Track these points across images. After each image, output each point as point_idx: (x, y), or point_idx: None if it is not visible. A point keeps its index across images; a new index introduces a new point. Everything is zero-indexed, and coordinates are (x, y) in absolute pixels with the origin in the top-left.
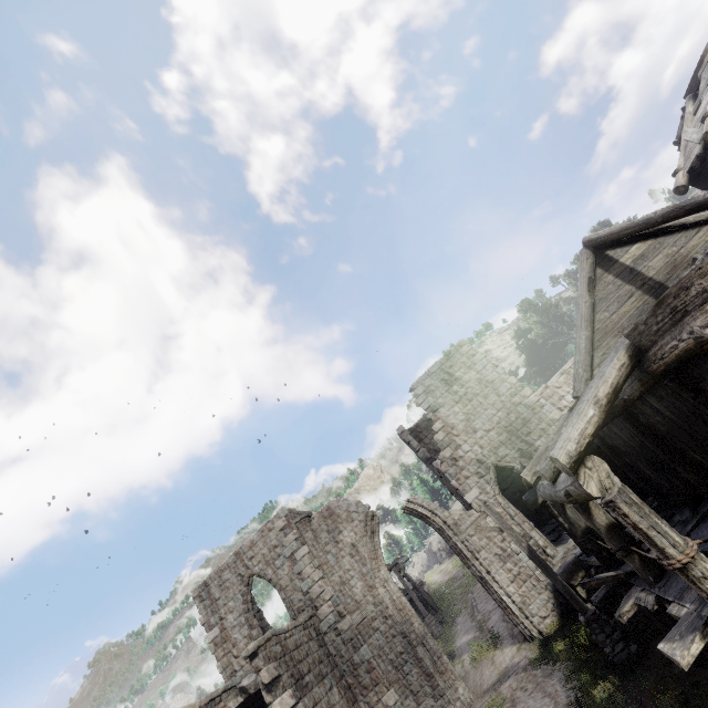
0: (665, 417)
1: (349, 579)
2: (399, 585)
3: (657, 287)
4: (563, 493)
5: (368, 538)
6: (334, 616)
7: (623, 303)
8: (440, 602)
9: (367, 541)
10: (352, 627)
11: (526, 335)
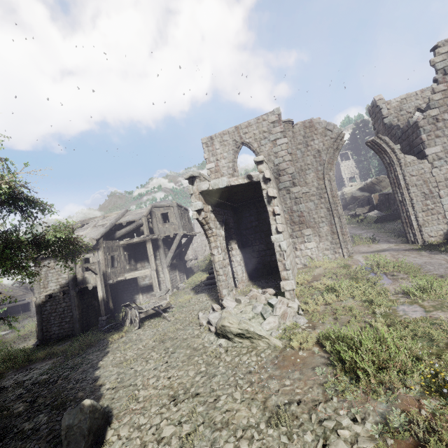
0: None
1: (306, 169)
2: None
3: None
4: None
5: (333, 150)
6: (289, 183)
7: None
8: None
9: (331, 152)
10: (299, 193)
11: None
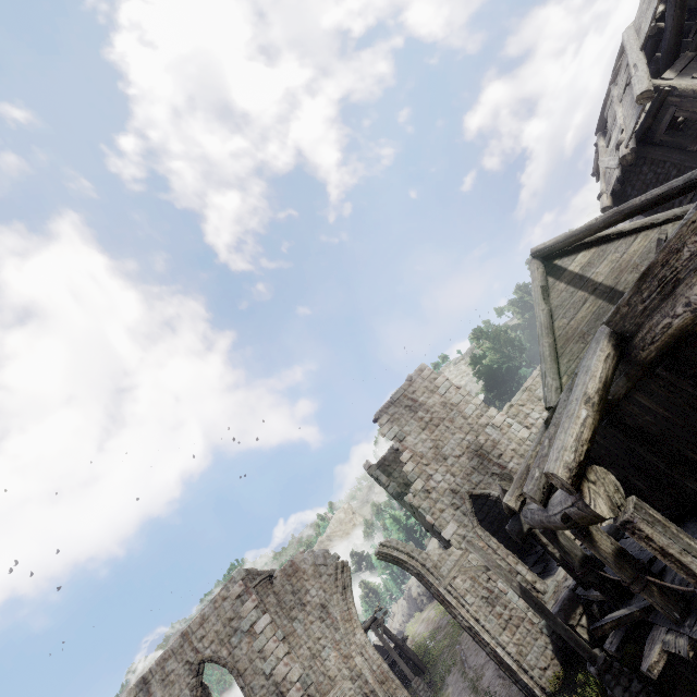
0: (657, 415)
1: (319, 650)
2: (380, 643)
3: (608, 291)
4: (560, 518)
5: (340, 595)
6: None
7: (579, 309)
8: (426, 659)
9: (339, 599)
10: None
11: (481, 361)
